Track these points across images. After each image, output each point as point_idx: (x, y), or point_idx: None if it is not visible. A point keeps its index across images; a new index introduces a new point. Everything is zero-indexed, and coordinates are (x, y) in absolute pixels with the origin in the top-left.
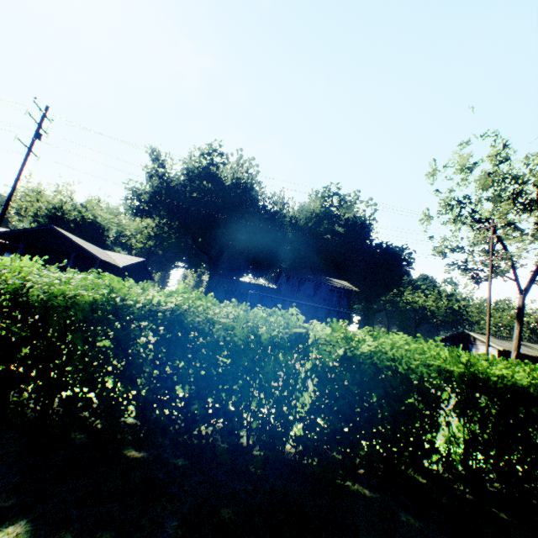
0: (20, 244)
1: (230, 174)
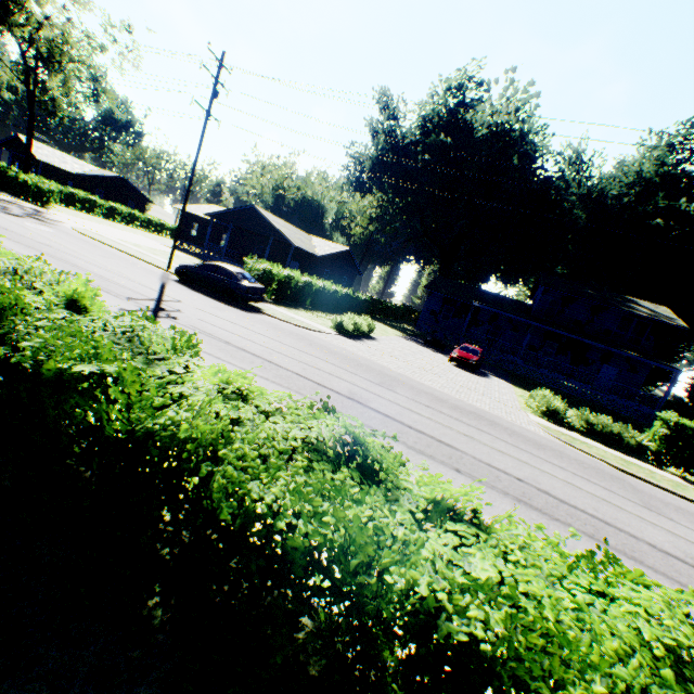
0: (229, 225)
1: (486, 117)
